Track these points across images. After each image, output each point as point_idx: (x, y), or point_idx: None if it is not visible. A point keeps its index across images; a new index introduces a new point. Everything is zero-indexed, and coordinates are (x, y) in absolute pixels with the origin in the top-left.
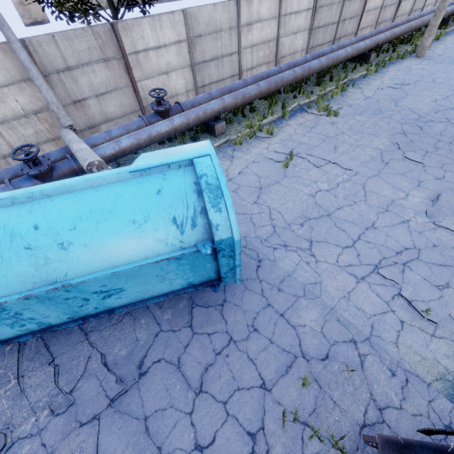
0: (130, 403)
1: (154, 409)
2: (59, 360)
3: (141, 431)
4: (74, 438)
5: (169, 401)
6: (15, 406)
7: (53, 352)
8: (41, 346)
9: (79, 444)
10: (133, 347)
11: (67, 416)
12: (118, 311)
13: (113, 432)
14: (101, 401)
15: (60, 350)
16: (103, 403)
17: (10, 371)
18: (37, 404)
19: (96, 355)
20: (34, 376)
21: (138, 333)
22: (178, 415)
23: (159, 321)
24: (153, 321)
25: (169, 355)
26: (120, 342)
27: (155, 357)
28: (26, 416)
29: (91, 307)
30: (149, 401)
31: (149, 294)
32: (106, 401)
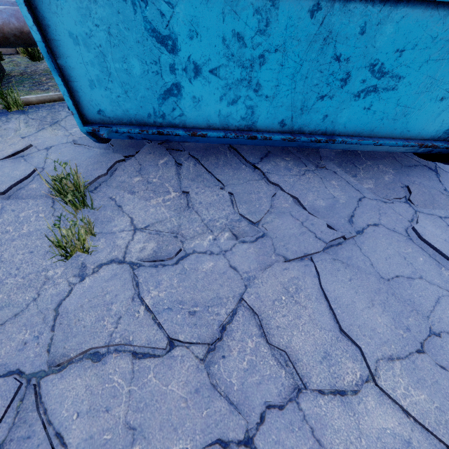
0: (352, 258)
1: (394, 274)
2: (231, 189)
3: (387, 291)
4: (280, 270)
5: (414, 271)
6: (182, 216)
7: (220, 180)
8: (202, 171)
9: (290, 280)
10: (332, 201)
11: (259, 246)
12: (339, 138)
13: (340, 280)
14: (311, 241)
15: (229, 181)
16: (316, 244)
17: (168, 183)
18: (213, 223)
19: (284, 195)
20: (203, 194)
21: (333, 191)
22: (437, 290)
23: (357, 188)
24: (349, 186)
25: (388, 222)
26: (312, 193)
27: (368, 220)
28: (199, 231)
29: (324, 111)
30: (381, 263)
31: (393, 126)
32: (320, 243)
